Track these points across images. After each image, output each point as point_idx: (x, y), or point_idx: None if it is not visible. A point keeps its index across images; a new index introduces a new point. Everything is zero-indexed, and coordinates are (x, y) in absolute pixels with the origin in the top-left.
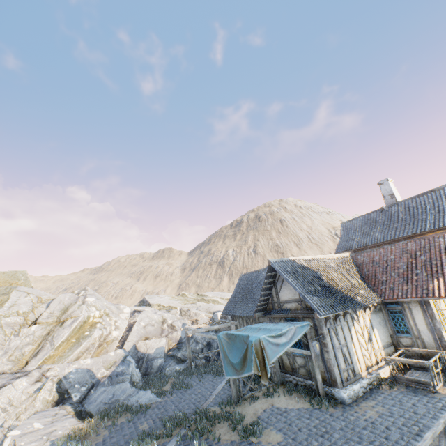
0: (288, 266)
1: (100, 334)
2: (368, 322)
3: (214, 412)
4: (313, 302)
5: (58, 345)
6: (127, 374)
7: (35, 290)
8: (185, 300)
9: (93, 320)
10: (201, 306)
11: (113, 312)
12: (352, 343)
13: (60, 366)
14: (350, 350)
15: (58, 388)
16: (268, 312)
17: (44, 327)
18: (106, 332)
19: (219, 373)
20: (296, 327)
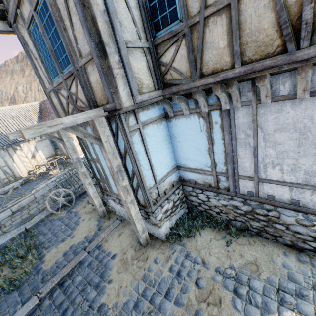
0: None
1: None
2: (34, 148)
3: None
4: None
5: None
6: None
7: None
8: None
9: None
10: None
11: None
12: (15, 163)
13: None
14: (12, 167)
15: None
16: None
17: None
18: None
19: None
20: None
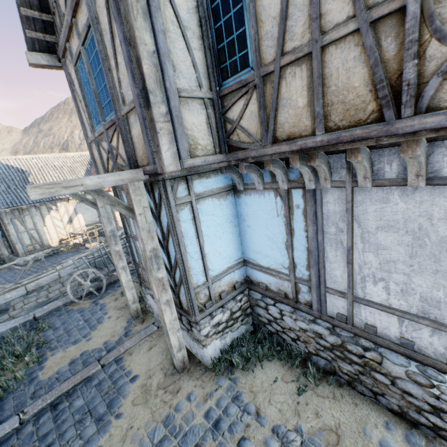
0: None
1: None
2: (73, 210)
3: None
4: None
5: None
6: None
7: None
8: None
9: None
10: None
11: None
12: (46, 226)
13: None
14: (42, 231)
15: None
16: None
17: None
18: None
19: None
20: None
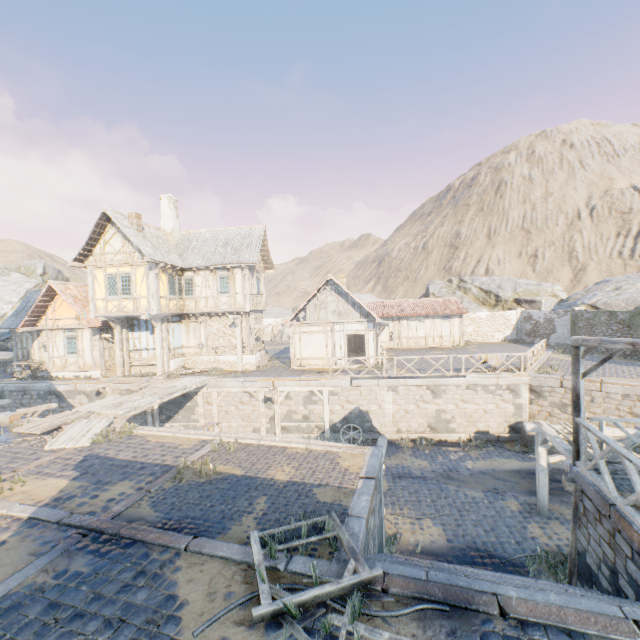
0: (36, 296)
1: None
2: None
3: (6, 364)
4: (7, 321)
5: None
6: None
7: None
8: None
9: None
10: None
11: None
12: (34, 349)
13: None
14: (30, 352)
15: None
16: None
17: None
18: None
19: None
20: (5, 333)
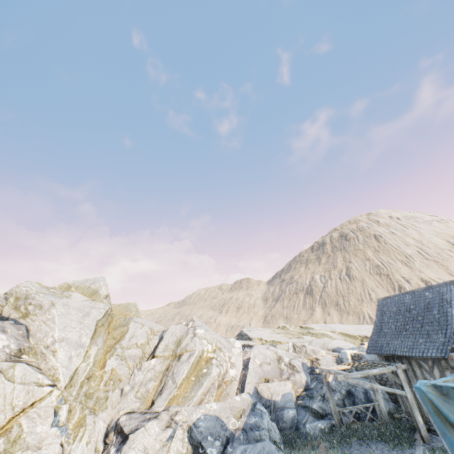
0: None
1: (218, 373)
2: None
3: None
4: None
5: (180, 384)
6: (263, 429)
7: (148, 322)
8: (287, 333)
9: (206, 355)
10: (314, 342)
11: (224, 346)
12: None
13: (186, 409)
14: None
15: (190, 438)
16: None
17: (162, 361)
18: (223, 370)
19: (396, 444)
20: None
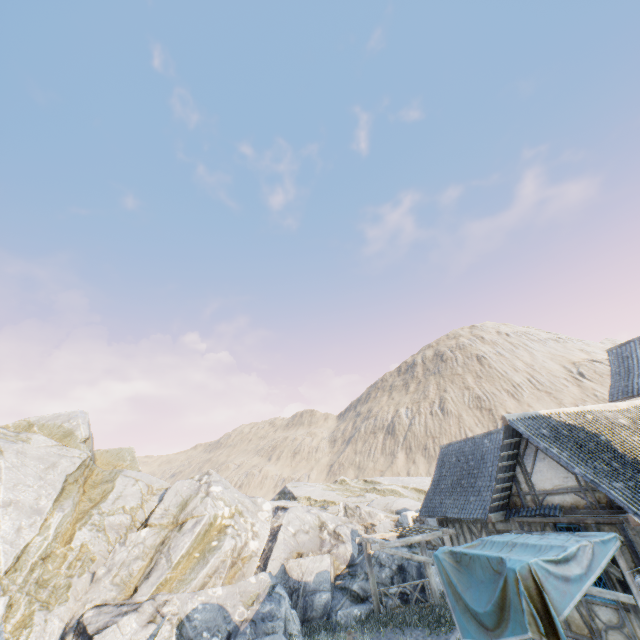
0: (541, 426)
1: (233, 546)
2: None
3: None
4: (618, 493)
5: (177, 562)
6: (278, 618)
7: (145, 476)
8: (346, 489)
9: (221, 522)
10: (375, 501)
11: (248, 509)
12: None
13: (180, 597)
14: None
15: (179, 636)
16: (514, 512)
17: (157, 531)
18: (240, 542)
19: (434, 628)
20: (592, 542)
